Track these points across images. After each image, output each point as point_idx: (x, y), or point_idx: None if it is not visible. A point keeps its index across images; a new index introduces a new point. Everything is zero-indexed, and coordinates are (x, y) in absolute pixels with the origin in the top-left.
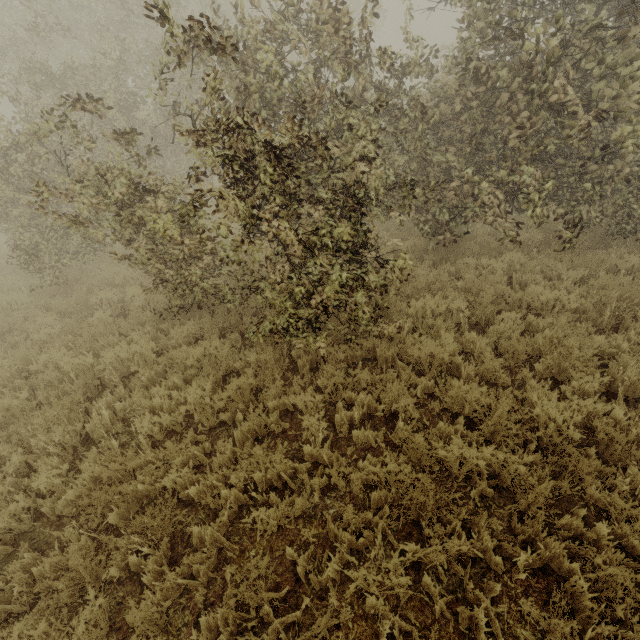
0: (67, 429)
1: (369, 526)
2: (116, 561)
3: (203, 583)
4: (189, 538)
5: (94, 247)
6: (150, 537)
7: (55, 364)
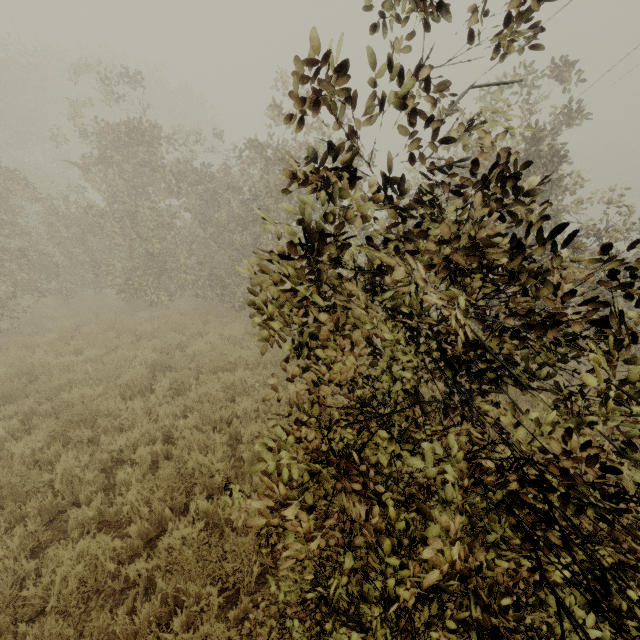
0: None
1: None
2: None
3: None
4: None
5: None
6: None
7: None
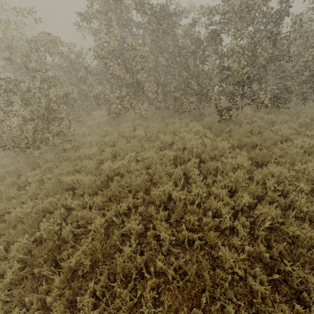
0: None
1: None
2: None
3: None
4: None
5: None
6: None
7: None
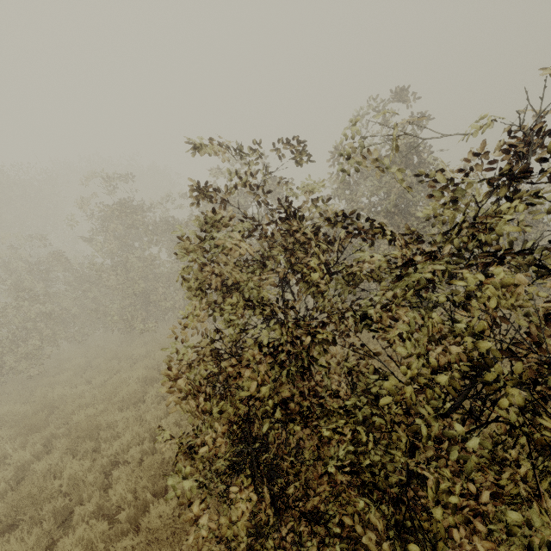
0: None
1: None
2: None
3: None
4: None
5: None
6: None
7: None
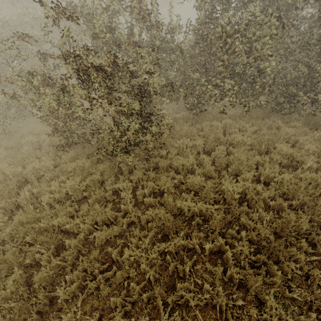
0: (7, 201)
1: (147, 238)
2: (29, 256)
3: (70, 264)
4: (65, 247)
5: (23, 115)
6: (46, 246)
7: (2, 172)
